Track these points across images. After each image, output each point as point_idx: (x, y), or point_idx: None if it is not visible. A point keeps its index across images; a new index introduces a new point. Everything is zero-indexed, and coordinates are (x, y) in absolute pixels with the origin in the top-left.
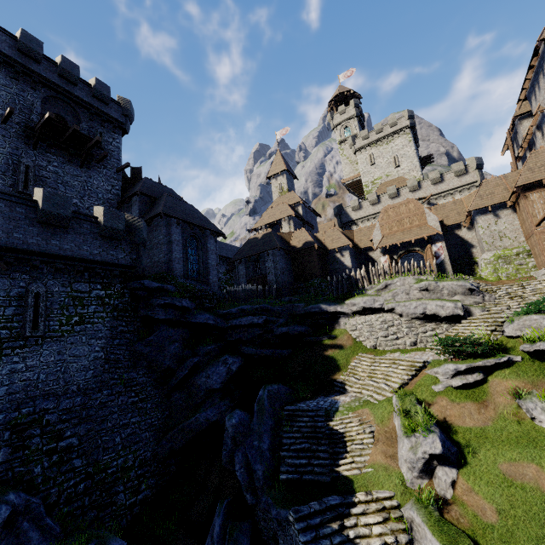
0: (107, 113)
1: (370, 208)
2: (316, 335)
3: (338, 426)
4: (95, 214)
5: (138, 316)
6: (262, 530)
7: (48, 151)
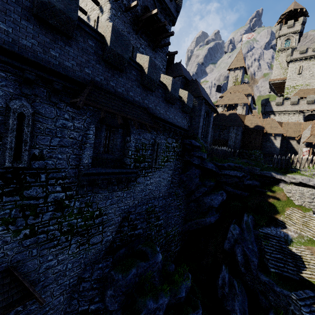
0: (170, 9)
1: (289, 106)
2: (262, 188)
3: (295, 250)
4: (179, 94)
5: (183, 159)
6: (249, 285)
7: (141, 36)
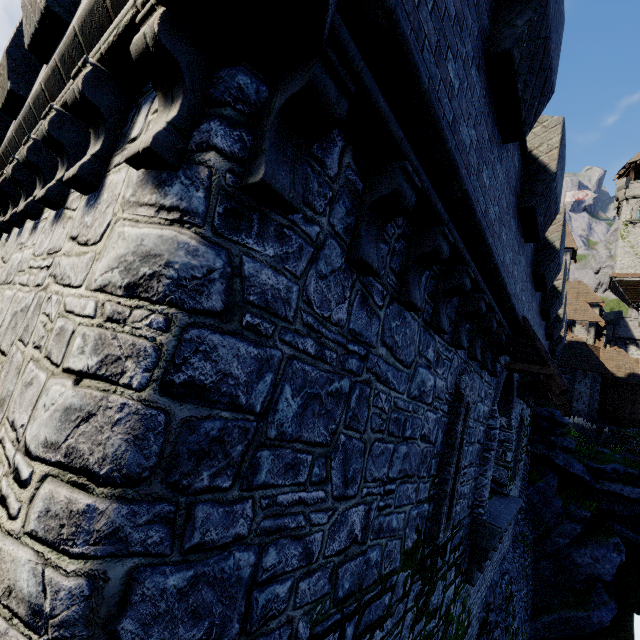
0: None
1: None
2: None
3: None
4: None
5: (532, 451)
6: None
7: None
